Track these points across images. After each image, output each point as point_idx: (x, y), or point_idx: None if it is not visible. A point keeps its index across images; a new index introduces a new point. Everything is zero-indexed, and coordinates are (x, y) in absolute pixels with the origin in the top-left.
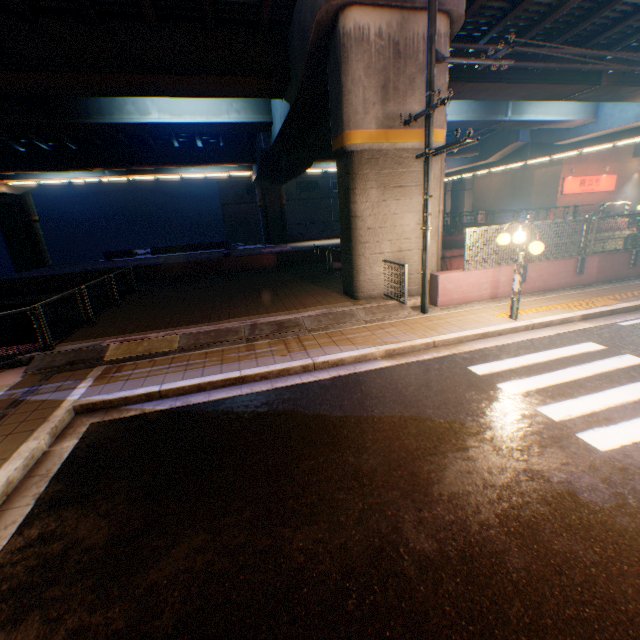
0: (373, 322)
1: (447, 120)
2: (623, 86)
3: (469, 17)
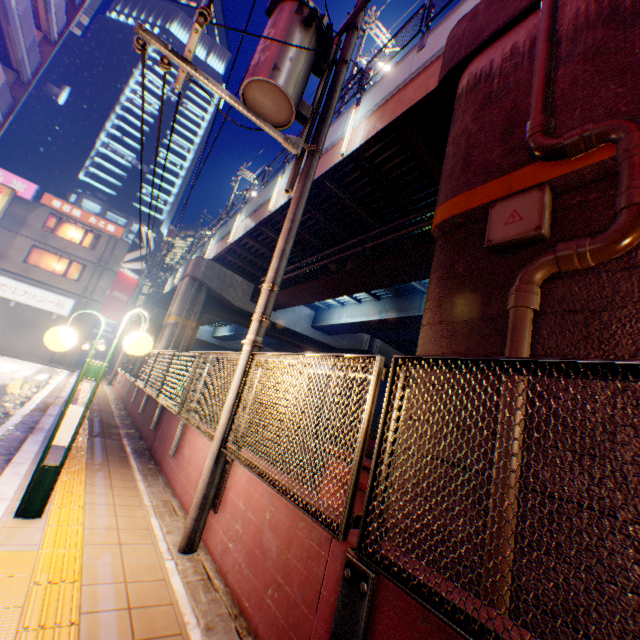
0: (107, 382)
1: (365, 319)
2: (371, 261)
3: (246, 266)
